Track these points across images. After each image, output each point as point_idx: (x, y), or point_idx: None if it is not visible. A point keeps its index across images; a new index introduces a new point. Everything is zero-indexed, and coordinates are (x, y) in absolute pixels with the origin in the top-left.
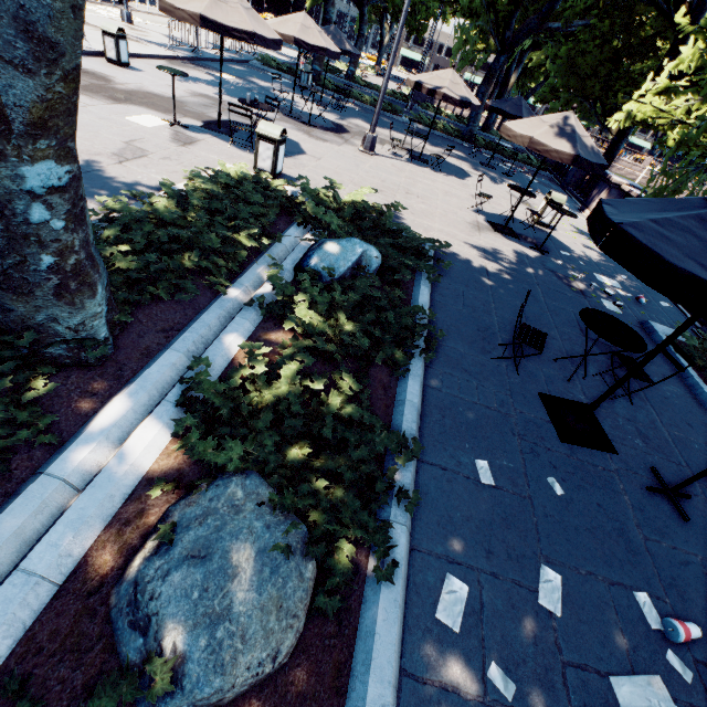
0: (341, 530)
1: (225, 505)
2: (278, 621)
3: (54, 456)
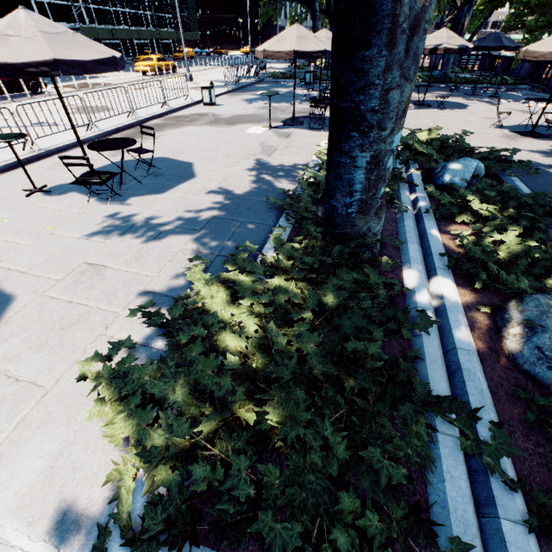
0: None
1: (549, 308)
2: None
3: (410, 300)
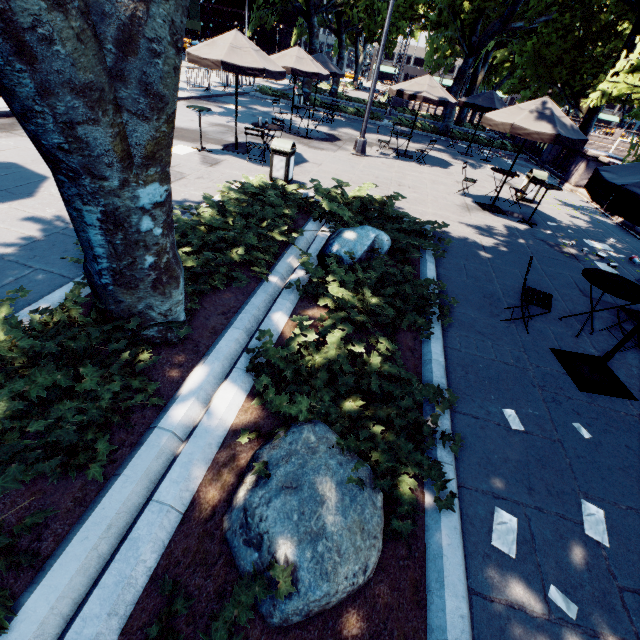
0: (401, 467)
1: (303, 447)
2: (363, 540)
3: (161, 414)
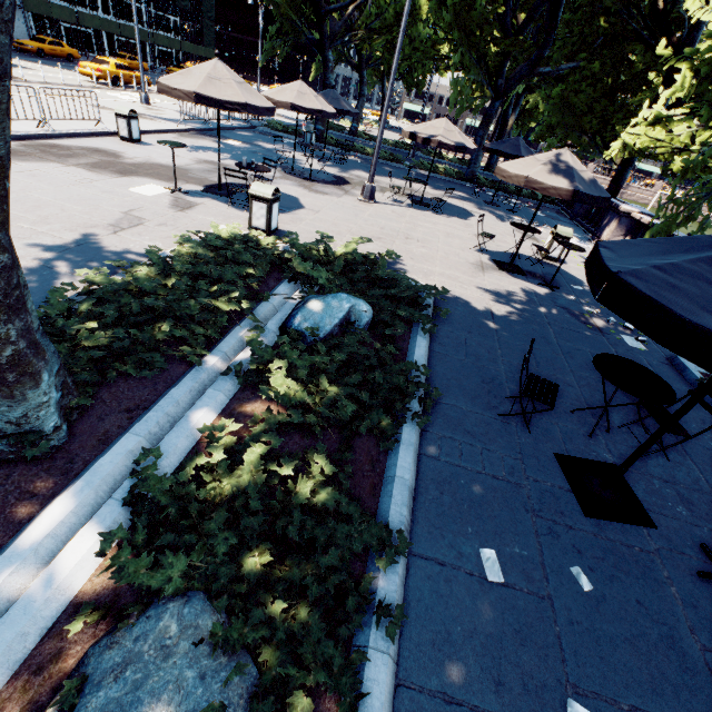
0: (298, 675)
1: (153, 646)
2: None
3: None
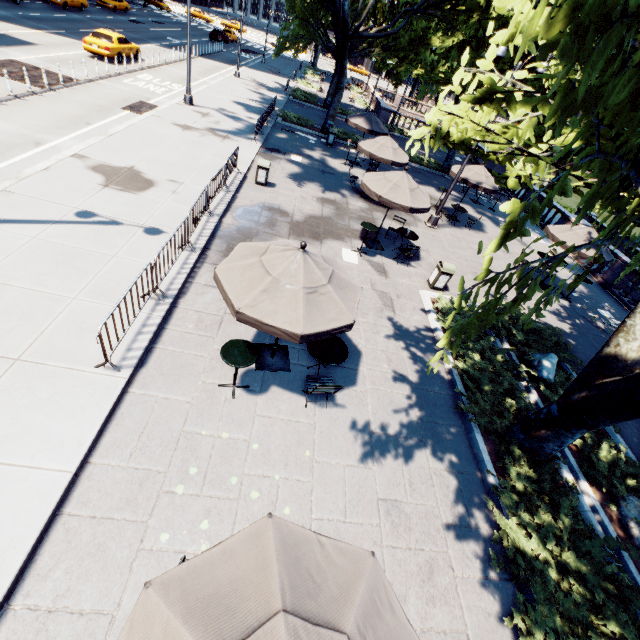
0: None
1: (639, 508)
2: None
3: (578, 504)
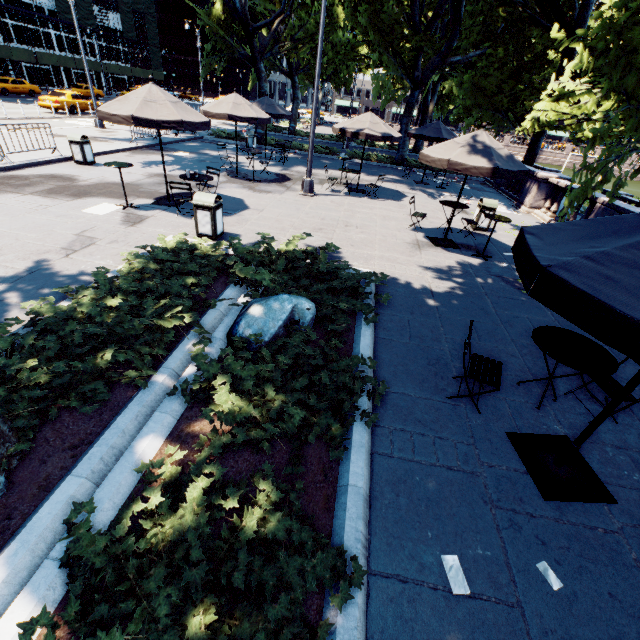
0: None
1: None
2: None
3: None
